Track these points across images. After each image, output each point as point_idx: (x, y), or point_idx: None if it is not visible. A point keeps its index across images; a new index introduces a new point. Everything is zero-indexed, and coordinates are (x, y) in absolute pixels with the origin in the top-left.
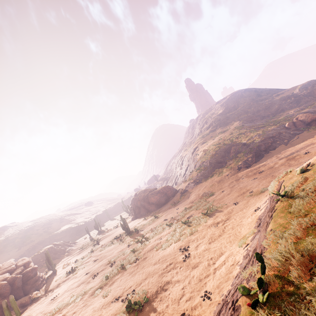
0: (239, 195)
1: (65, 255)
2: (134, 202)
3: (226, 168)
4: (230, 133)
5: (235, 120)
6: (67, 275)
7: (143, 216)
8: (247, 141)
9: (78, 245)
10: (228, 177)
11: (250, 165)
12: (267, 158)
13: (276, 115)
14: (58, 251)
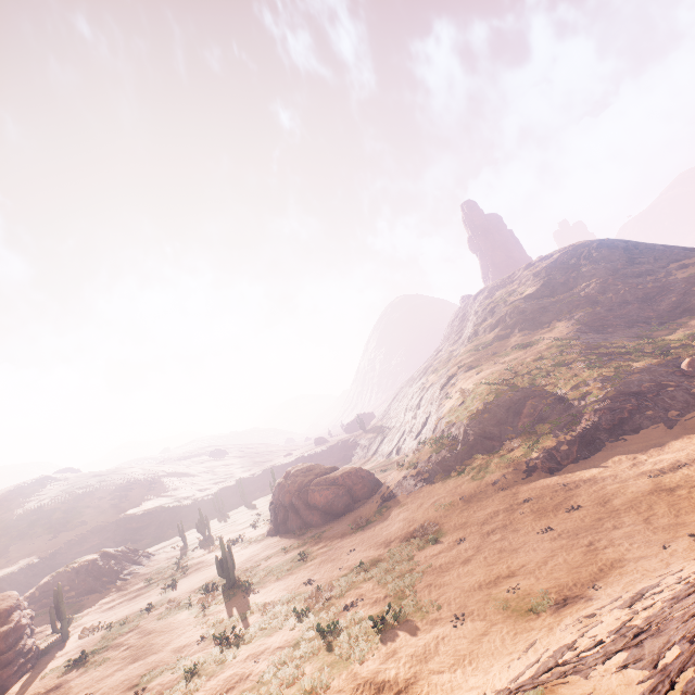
0: (482, 585)
1: (115, 586)
2: (278, 493)
3: (499, 460)
4: (537, 356)
5: (560, 319)
6: (65, 671)
7: (291, 532)
8: (570, 391)
9: (152, 564)
10: (493, 492)
11: (561, 465)
12: (611, 456)
13: (670, 321)
14: (104, 573)
